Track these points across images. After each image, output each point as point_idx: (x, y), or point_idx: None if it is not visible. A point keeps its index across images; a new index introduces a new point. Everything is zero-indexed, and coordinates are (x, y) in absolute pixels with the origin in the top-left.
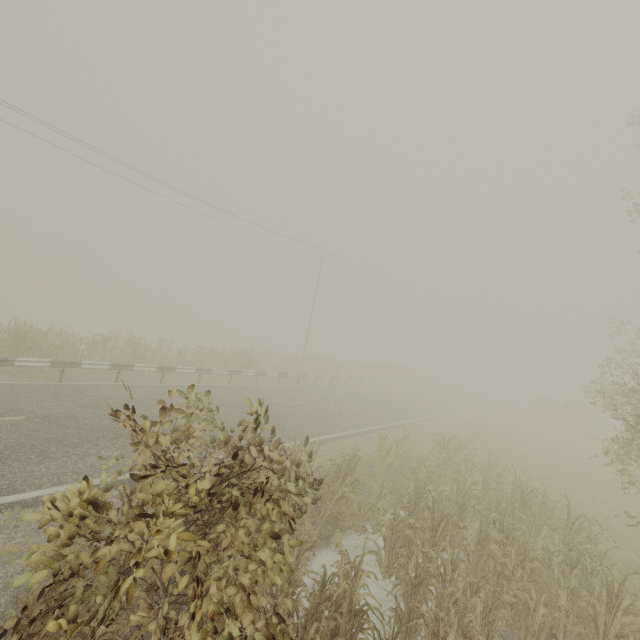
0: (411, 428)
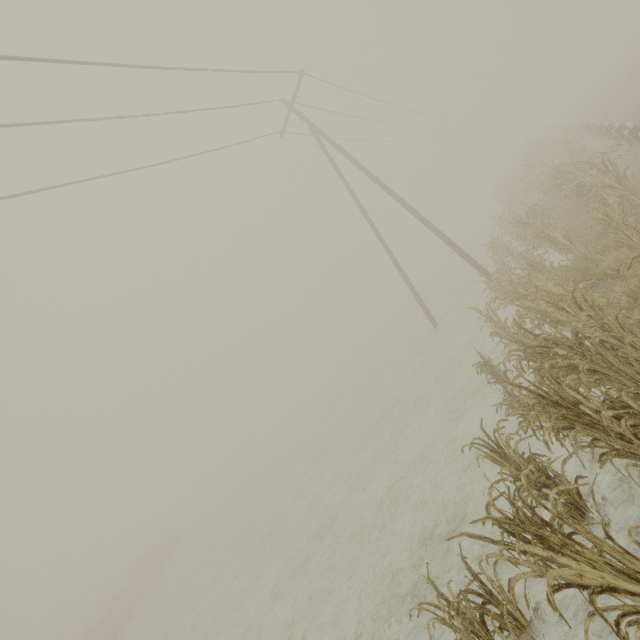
0: None
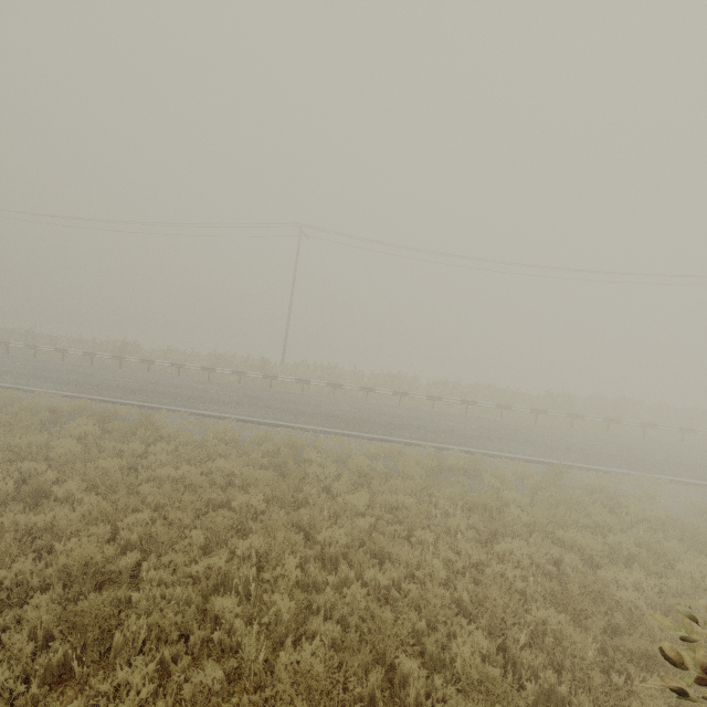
0: (45, 397)
